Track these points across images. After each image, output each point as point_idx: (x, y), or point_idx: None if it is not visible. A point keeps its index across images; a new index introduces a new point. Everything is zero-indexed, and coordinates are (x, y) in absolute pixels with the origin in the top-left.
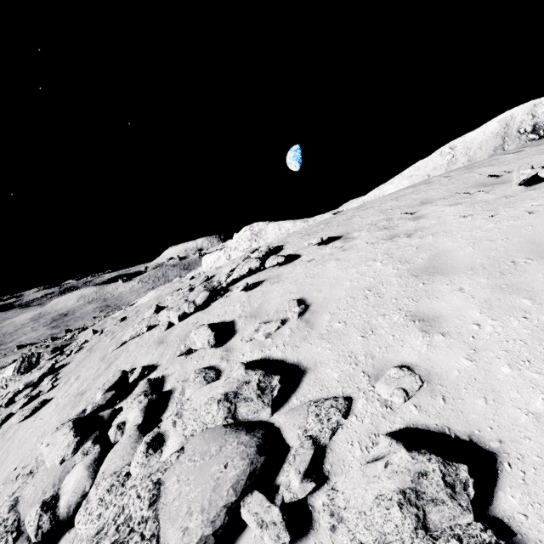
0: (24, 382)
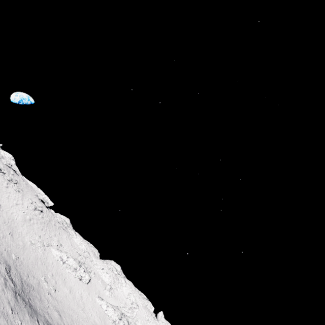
0: None
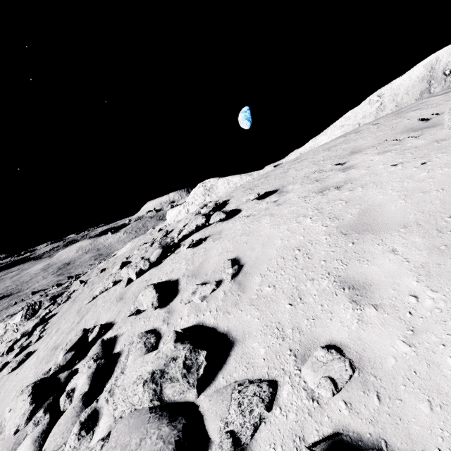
0: (21, 332)
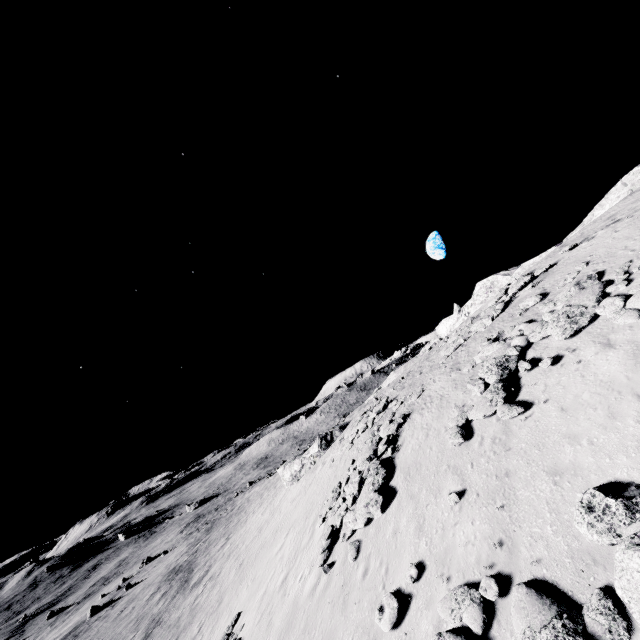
0: (374, 412)
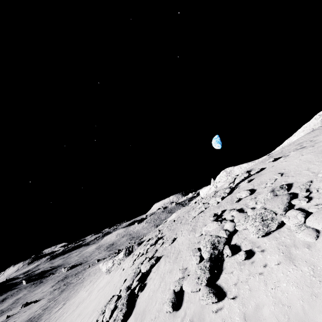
0: (149, 244)
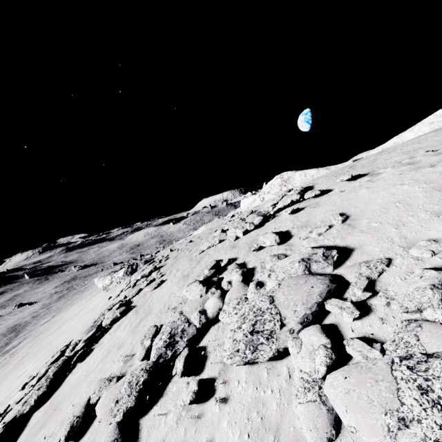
0: (141, 275)
